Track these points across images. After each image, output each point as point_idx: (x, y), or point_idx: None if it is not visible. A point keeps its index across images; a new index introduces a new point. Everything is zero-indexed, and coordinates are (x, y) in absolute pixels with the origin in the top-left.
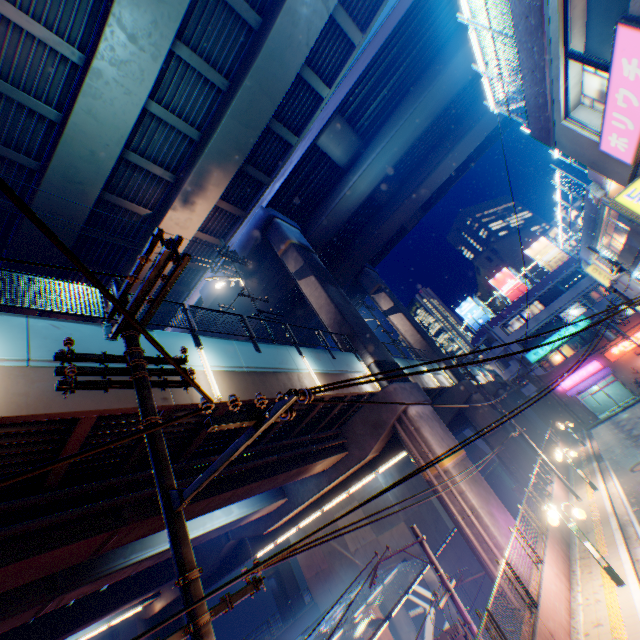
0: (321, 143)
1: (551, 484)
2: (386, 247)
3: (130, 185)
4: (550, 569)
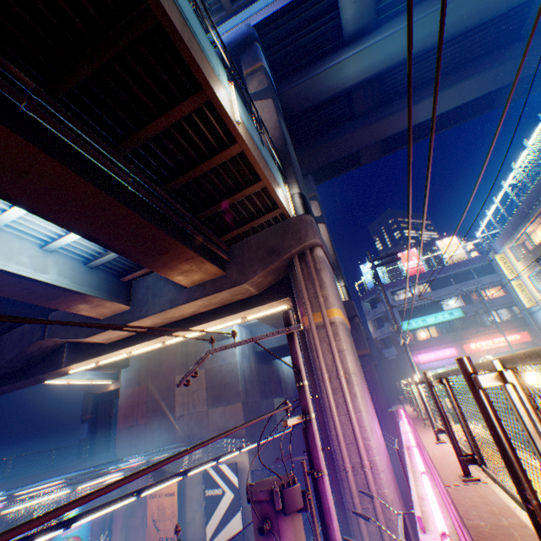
0: None
1: None
2: (335, 170)
3: None
4: None
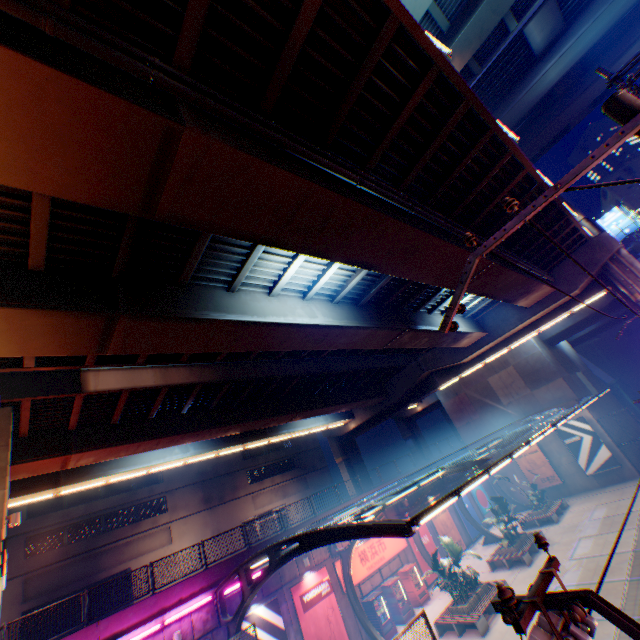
0: (526, 30)
1: None
2: (541, 149)
3: None
4: None
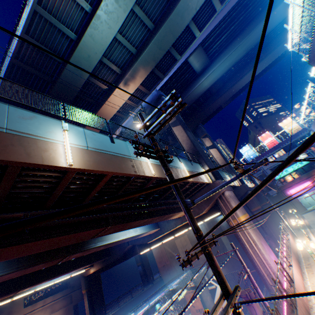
0: (190, 60)
1: (288, 235)
2: (210, 115)
3: (100, 74)
4: (294, 269)
